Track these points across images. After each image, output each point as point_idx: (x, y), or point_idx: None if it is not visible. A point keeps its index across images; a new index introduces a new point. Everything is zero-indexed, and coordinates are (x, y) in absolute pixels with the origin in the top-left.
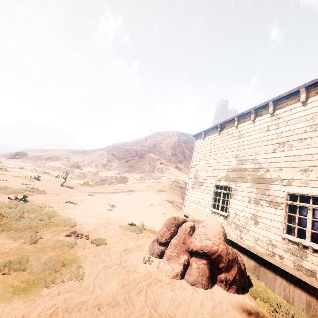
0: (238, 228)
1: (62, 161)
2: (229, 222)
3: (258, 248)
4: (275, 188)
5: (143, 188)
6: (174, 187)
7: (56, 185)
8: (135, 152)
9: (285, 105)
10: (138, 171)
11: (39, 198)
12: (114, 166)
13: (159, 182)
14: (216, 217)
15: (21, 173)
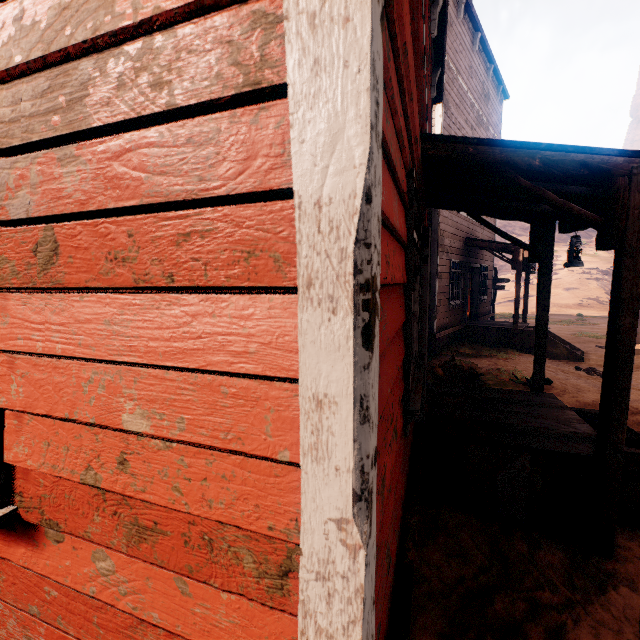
0: None
1: None
2: None
3: None
4: None
5: None
6: (585, 281)
7: None
8: None
9: None
10: (508, 270)
11: None
12: None
13: (557, 278)
14: None
15: None
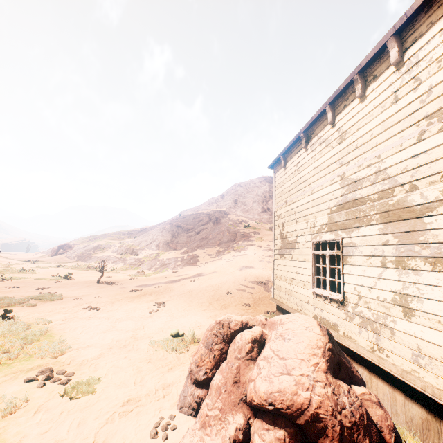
0: (369, 327)
1: (113, 248)
2: (350, 315)
3: (424, 376)
4: (439, 222)
5: (218, 268)
6: (266, 259)
7: (92, 282)
8: (208, 217)
9: (426, 26)
10: (213, 243)
11: (44, 307)
12: (181, 242)
13: (244, 254)
14: (325, 306)
15: (52, 273)
